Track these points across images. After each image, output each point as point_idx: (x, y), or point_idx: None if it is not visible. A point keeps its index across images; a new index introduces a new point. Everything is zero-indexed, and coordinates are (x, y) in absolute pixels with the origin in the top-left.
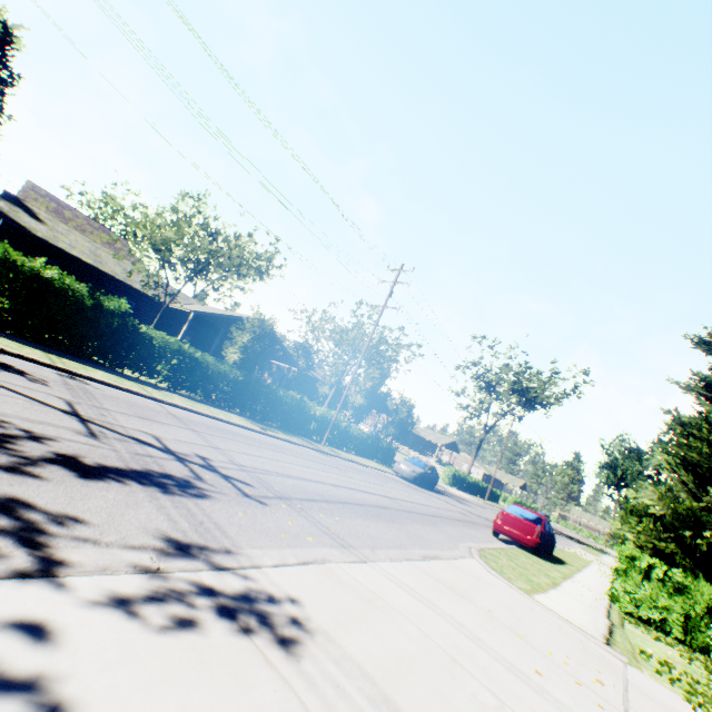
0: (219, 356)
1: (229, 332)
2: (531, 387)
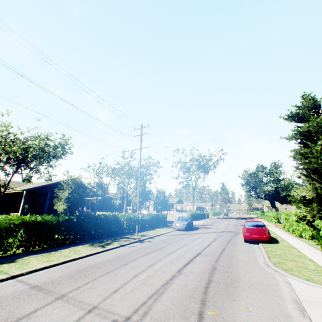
0: (51, 208)
1: (54, 193)
2: (205, 163)
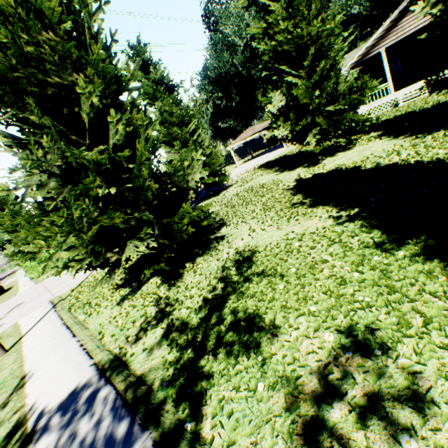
0: None
1: None
2: None
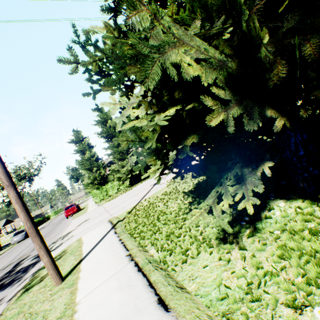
0: None
1: None
2: (26, 173)
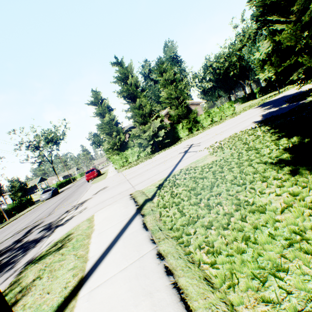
0: None
1: None
2: (53, 137)
